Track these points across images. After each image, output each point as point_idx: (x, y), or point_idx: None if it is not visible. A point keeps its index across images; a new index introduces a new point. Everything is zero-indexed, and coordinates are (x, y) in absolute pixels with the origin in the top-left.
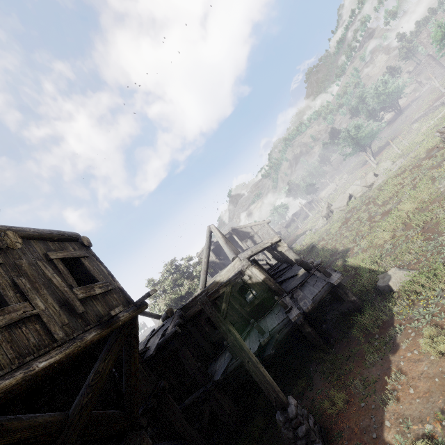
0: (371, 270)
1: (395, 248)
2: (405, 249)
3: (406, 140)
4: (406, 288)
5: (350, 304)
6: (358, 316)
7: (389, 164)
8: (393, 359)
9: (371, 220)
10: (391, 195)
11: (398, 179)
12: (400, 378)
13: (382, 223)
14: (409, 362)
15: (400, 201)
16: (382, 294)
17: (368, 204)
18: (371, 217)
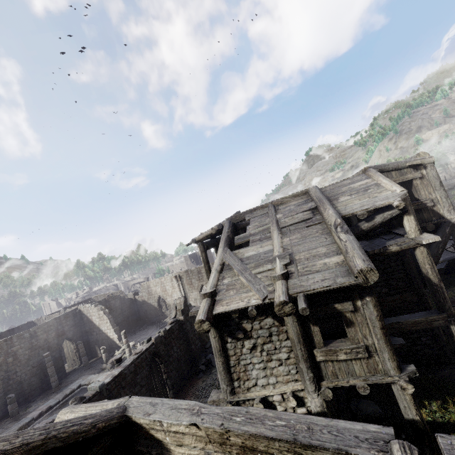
0: None
1: None
2: None
3: None
4: None
5: None
6: None
7: None
8: None
9: None
10: None
11: None
12: None
13: None
14: None
15: None
16: None
17: None
18: None
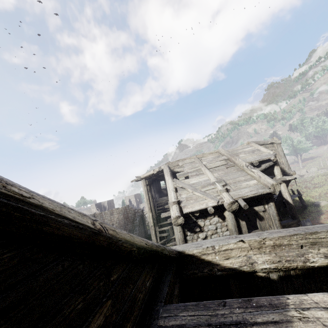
0: (311, 200)
1: (320, 198)
2: (325, 199)
3: (325, 161)
4: (326, 205)
5: (303, 205)
6: (309, 207)
7: (316, 169)
8: (322, 215)
9: (307, 188)
10: (319, 181)
11: (324, 177)
12: (325, 216)
13: (317, 189)
14: (327, 215)
15: (324, 185)
16: (315, 206)
17: (305, 182)
18: (307, 187)
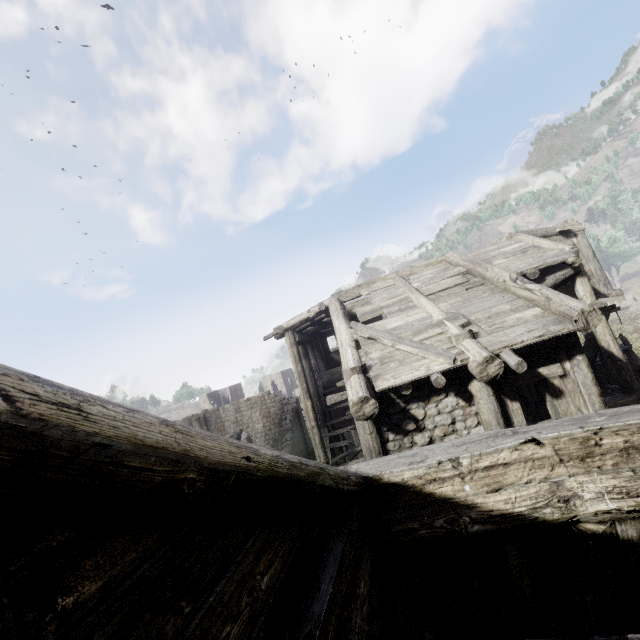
0: None
1: None
2: None
3: None
4: None
5: (637, 367)
6: None
7: None
8: None
9: (639, 332)
10: None
11: None
12: None
13: None
14: None
15: None
16: None
17: (633, 320)
18: (639, 330)
